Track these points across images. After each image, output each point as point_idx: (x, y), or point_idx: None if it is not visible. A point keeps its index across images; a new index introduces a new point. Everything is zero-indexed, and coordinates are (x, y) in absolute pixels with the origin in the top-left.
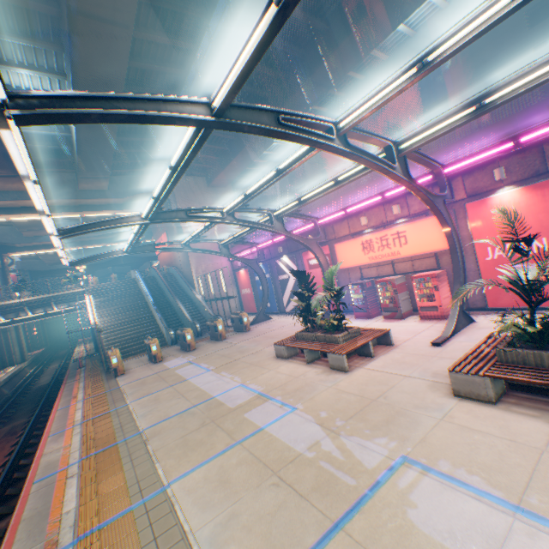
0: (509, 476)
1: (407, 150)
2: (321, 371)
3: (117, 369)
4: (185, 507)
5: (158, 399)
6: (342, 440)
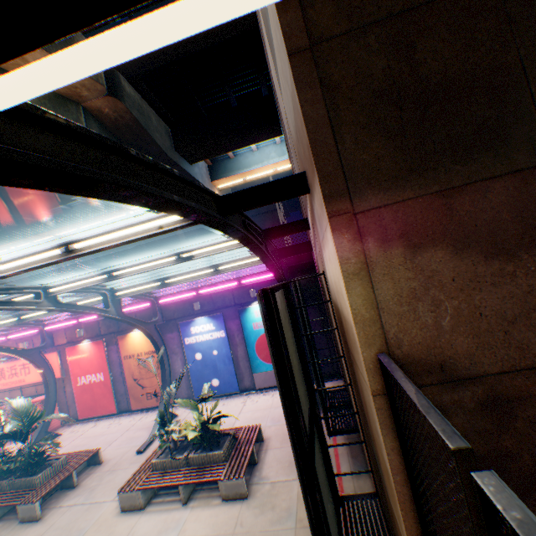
0: None
1: None
2: None
3: None
4: None
5: None
6: None
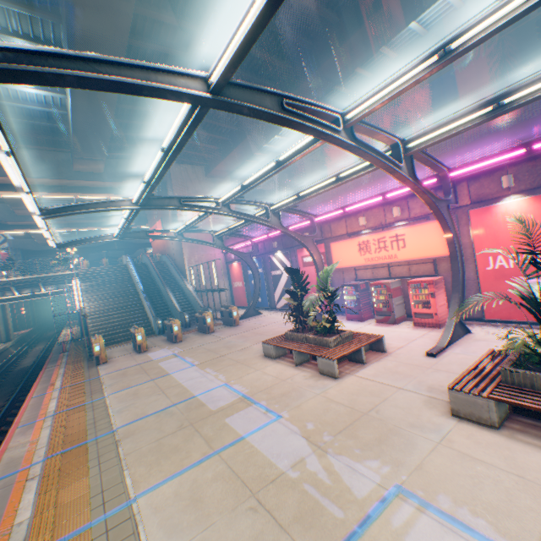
0: (519, 523)
1: (415, 149)
2: (309, 376)
3: (100, 357)
4: (150, 529)
5: (137, 393)
6: (330, 459)
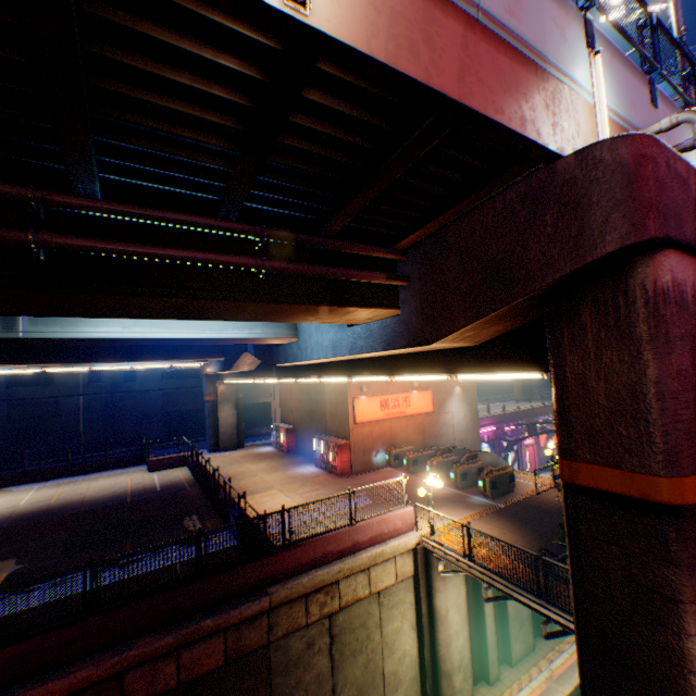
0: None
1: None
2: None
3: None
4: None
5: None
6: None
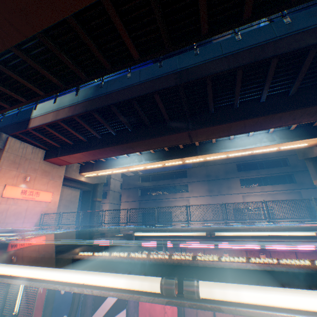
0: None
1: None
2: None
3: None
4: None
5: None
6: None
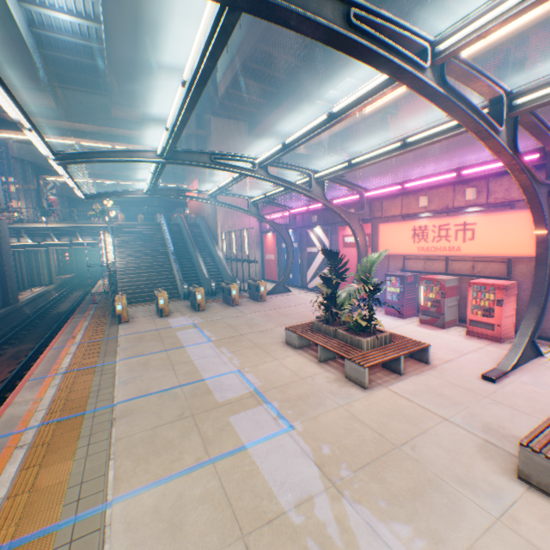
0: None
1: (527, 107)
2: (333, 379)
3: (121, 316)
4: None
5: (147, 364)
6: (345, 507)
